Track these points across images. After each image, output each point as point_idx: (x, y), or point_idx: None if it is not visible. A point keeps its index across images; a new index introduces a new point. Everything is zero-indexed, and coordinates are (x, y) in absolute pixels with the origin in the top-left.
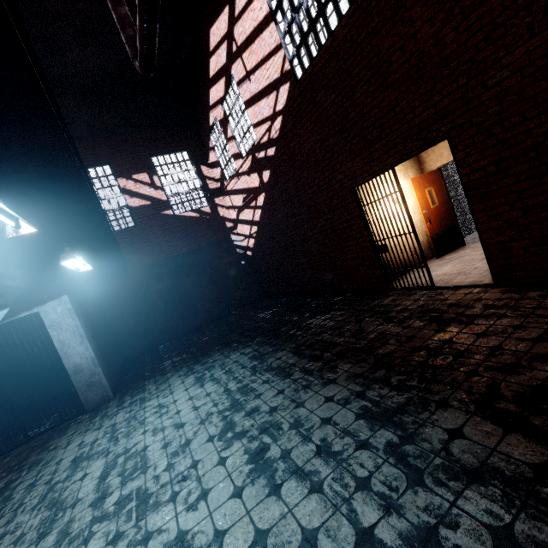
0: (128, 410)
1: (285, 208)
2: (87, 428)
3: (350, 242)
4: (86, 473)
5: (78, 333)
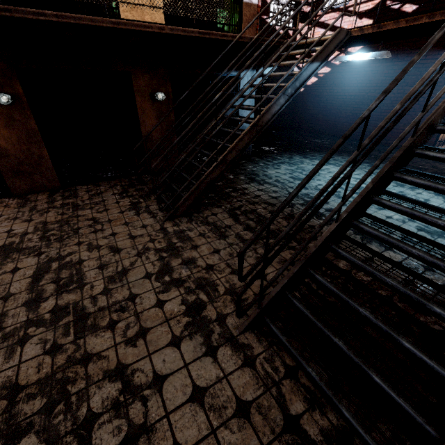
0: (288, 165)
1: (381, 65)
2: (264, 167)
3: (426, 113)
4: (318, 184)
5: (251, 103)
